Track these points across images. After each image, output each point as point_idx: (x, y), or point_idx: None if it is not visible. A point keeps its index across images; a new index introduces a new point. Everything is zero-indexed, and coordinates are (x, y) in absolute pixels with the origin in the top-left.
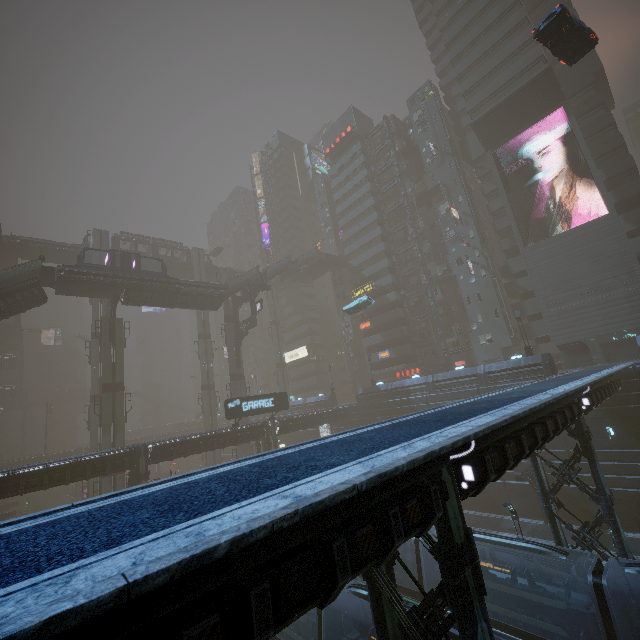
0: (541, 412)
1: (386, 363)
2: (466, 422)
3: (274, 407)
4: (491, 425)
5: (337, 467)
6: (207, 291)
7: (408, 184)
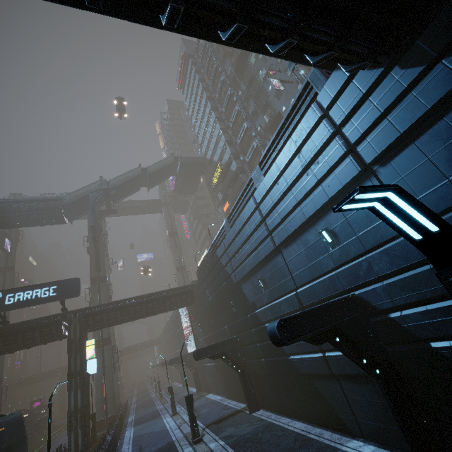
0: None
1: None
2: None
3: (56, 296)
4: None
5: None
6: (42, 205)
7: (227, 63)
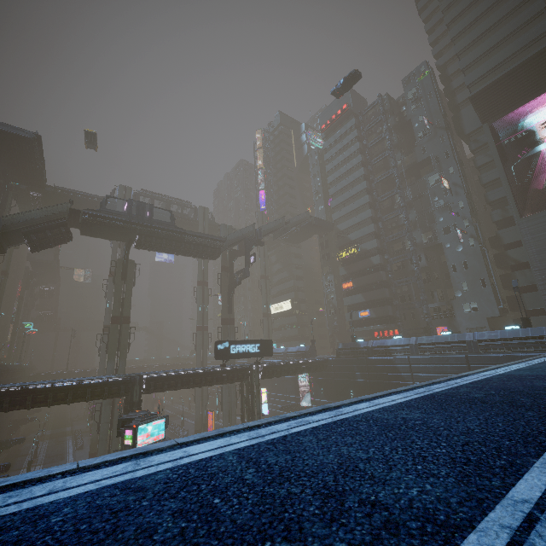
0: None
1: (365, 322)
2: None
3: (259, 353)
4: None
5: (464, 545)
6: (208, 242)
7: (398, 156)
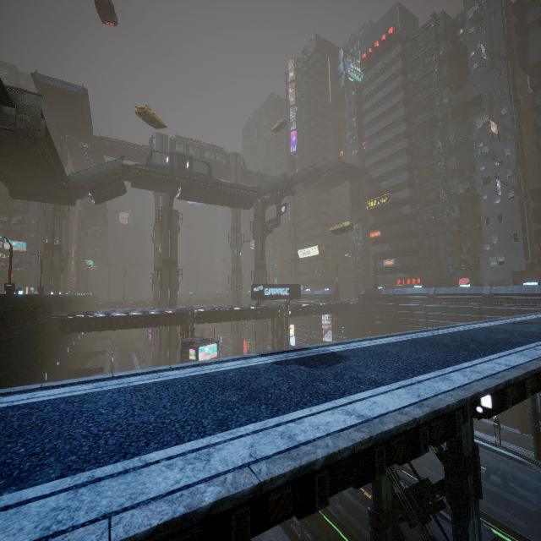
0: None
1: (389, 270)
2: (495, 358)
3: (289, 295)
4: (530, 370)
5: (382, 387)
6: (242, 193)
7: (445, 93)
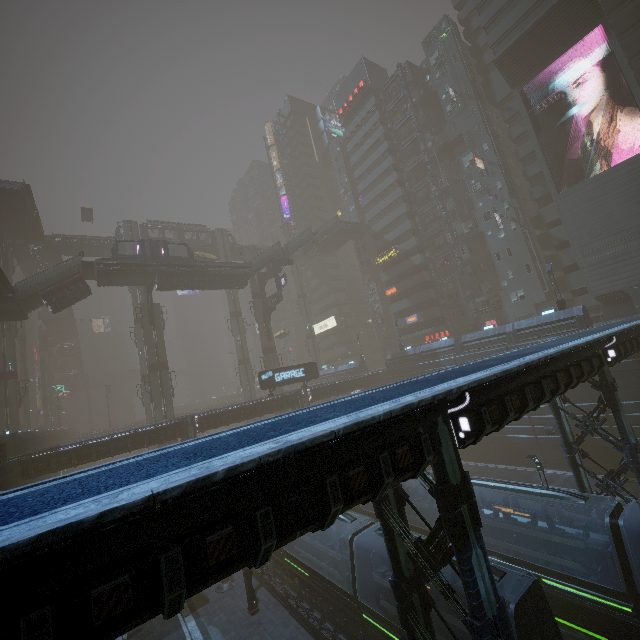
0: (550, 366)
1: (414, 328)
2: (461, 378)
3: (305, 376)
4: (478, 379)
5: (329, 420)
6: (233, 271)
7: (428, 137)
